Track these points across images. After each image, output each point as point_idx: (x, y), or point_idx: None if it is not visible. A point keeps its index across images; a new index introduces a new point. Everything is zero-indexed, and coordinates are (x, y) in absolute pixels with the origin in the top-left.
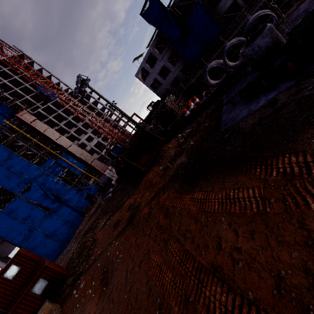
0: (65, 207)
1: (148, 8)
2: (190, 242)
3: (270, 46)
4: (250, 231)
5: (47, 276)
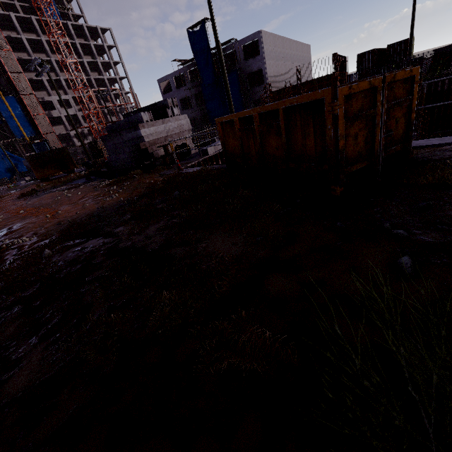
0: None
1: (196, 32)
2: None
3: None
4: None
5: None
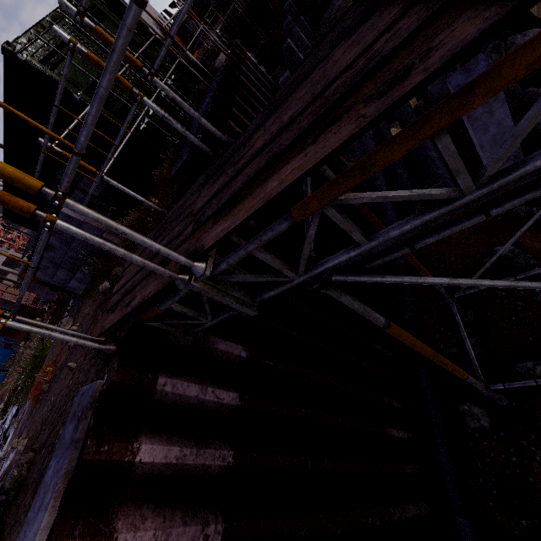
0: None
1: None
2: None
3: None
4: None
5: None
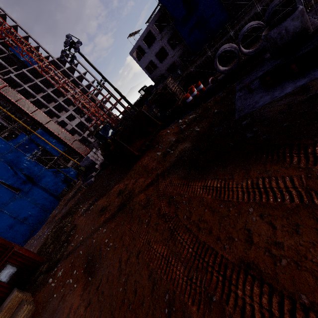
0: (37, 189)
1: None
2: (206, 233)
3: (297, 31)
4: (293, 224)
5: (17, 263)
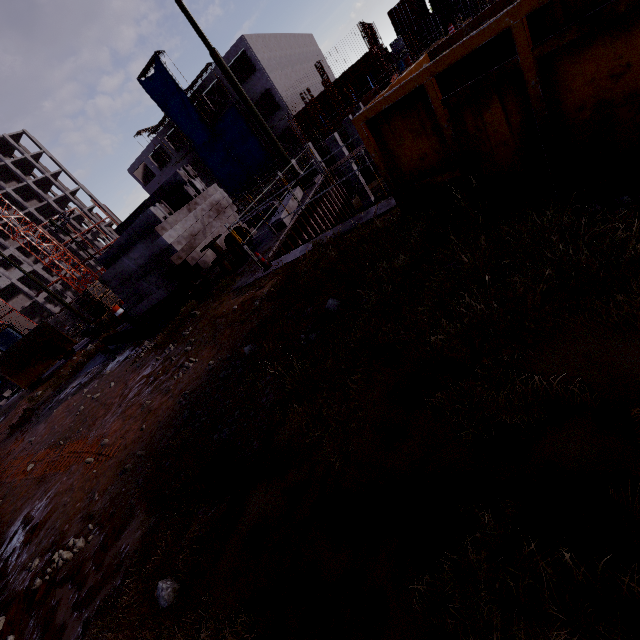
0: None
1: (153, 77)
2: None
3: None
4: None
5: None
